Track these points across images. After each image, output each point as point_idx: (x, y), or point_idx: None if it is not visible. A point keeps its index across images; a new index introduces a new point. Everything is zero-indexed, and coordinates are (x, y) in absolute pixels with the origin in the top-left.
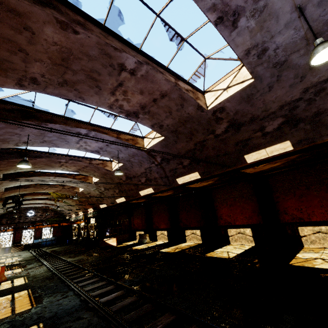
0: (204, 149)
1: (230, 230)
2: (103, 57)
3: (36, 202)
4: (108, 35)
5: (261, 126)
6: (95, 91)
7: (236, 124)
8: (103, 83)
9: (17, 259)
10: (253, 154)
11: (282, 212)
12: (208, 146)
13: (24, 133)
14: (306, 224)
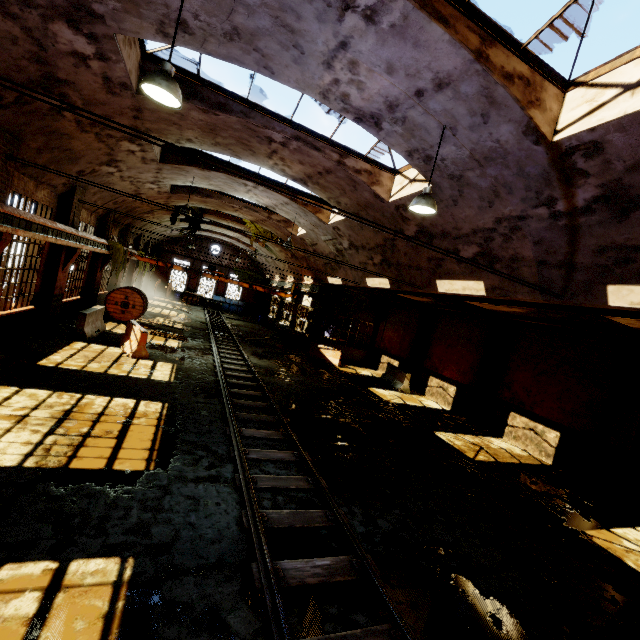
0: None
1: None
2: None
3: (224, 232)
4: None
5: None
6: None
7: None
8: None
9: (183, 318)
10: None
11: None
12: None
13: None
14: None
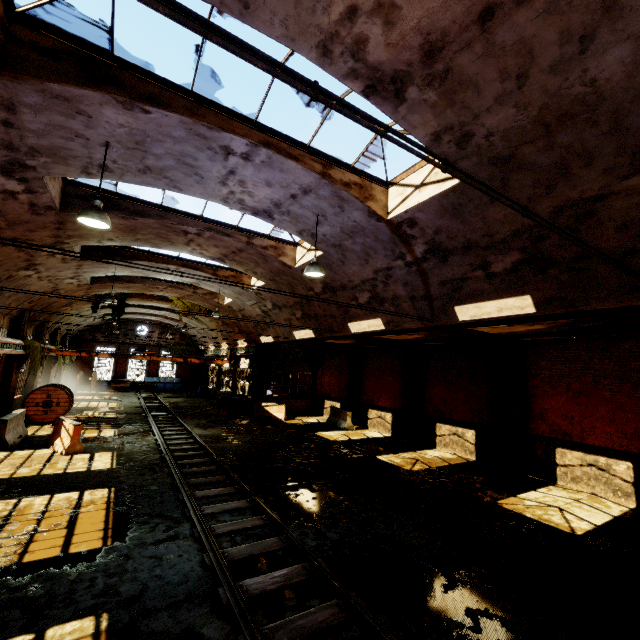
0: (583, 227)
1: (565, 452)
2: None
3: (150, 312)
4: None
5: None
6: None
7: None
8: None
9: (114, 407)
10: None
11: None
12: (603, 219)
13: (97, 136)
14: None
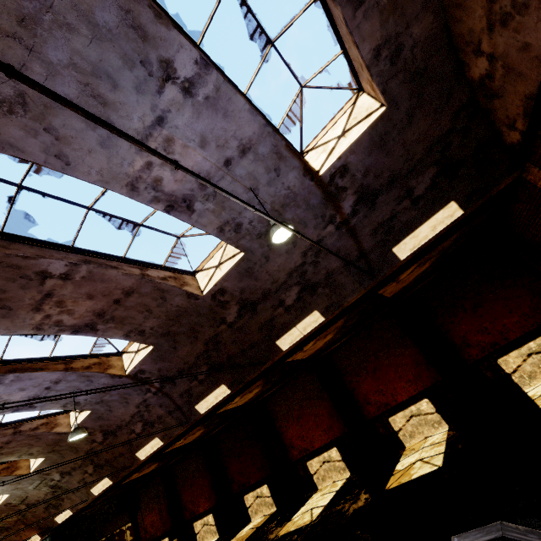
0: (221, 347)
1: (311, 462)
2: (6, 270)
3: None
4: (10, 243)
5: (279, 300)
6: (1, 314)
7: (248, 304)
8: (15, 301)
9: None
10: (285, 336)
11: (363, 404)
12: (225, 342)
13: None
14: (395, 410)
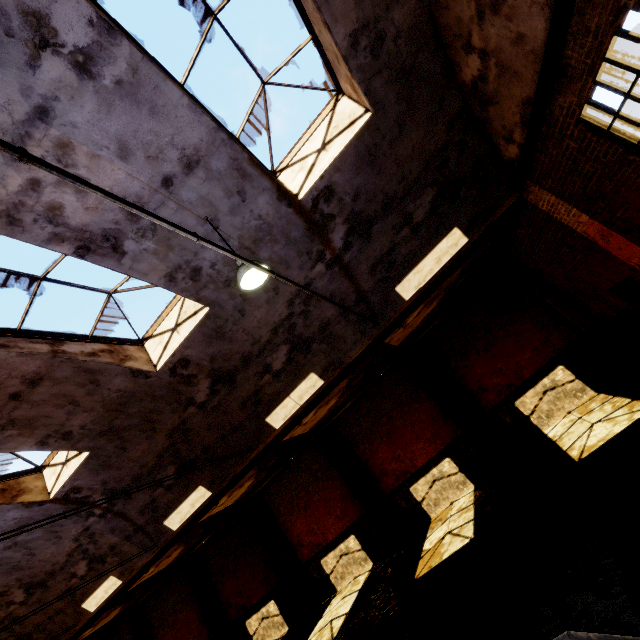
0: (191, 437)
1: (326, 560)
2: None
3: None
4: None
5: (264, 365)
6: None
7: (223, 375)
8: None
9: None
10: (277, 410)
11: (380, 476)
12: (197, 429)
13: None
14: (416, 477)
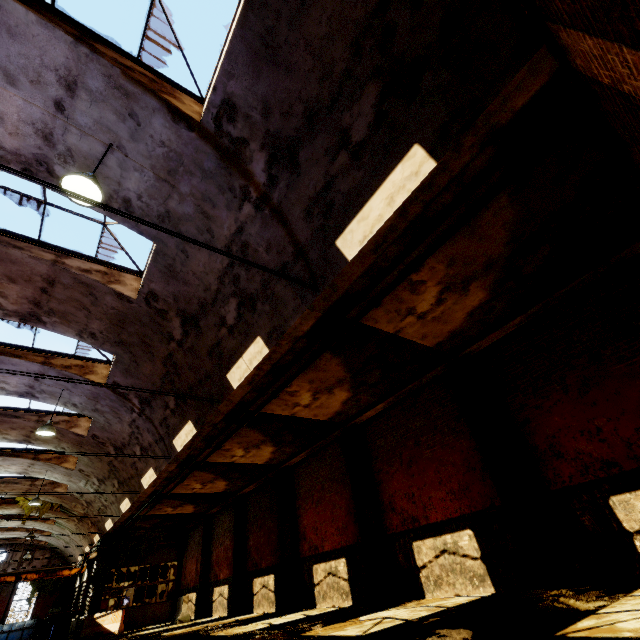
0: (180, 371)
1: (317, 567)
2: None
3: (2, 524)
4: None
5: (220, 316)
6: None
7: (189, 318)
8: None
9: None
10: (234, 369)
11: (387, 508)
12: (182, 365)
13: None
14: (423, 532)
